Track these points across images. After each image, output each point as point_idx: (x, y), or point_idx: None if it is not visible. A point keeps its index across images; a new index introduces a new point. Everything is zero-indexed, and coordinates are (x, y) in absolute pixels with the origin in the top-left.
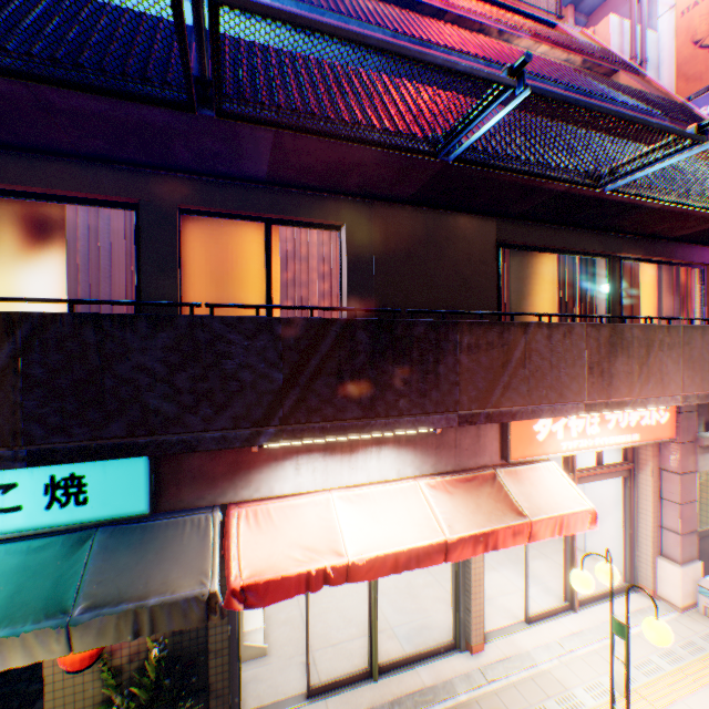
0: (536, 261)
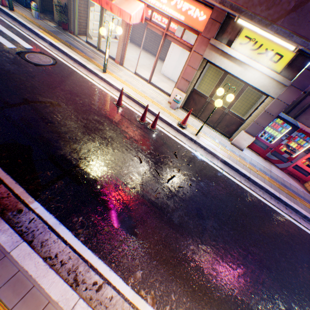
0: None
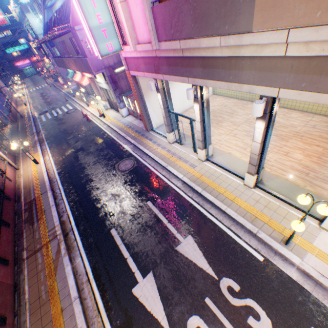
0: None
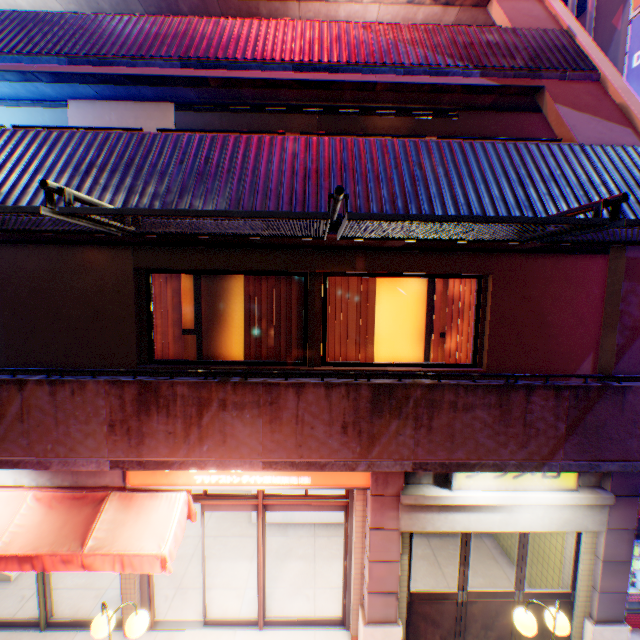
0: (238, 277)
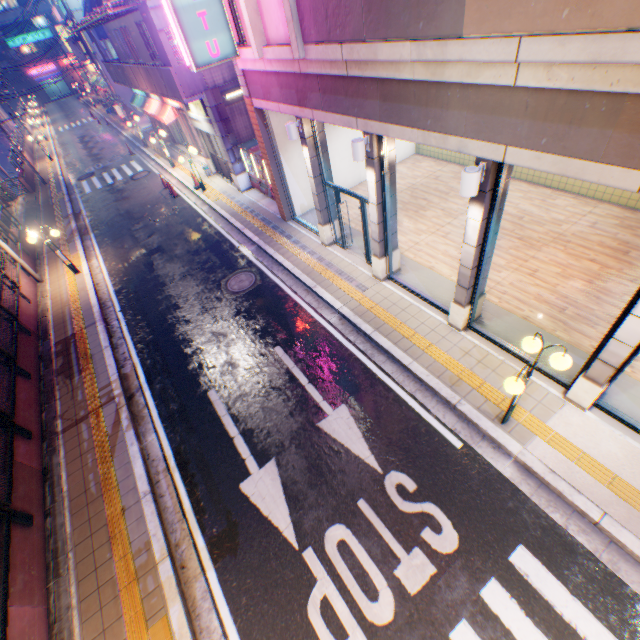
0: None
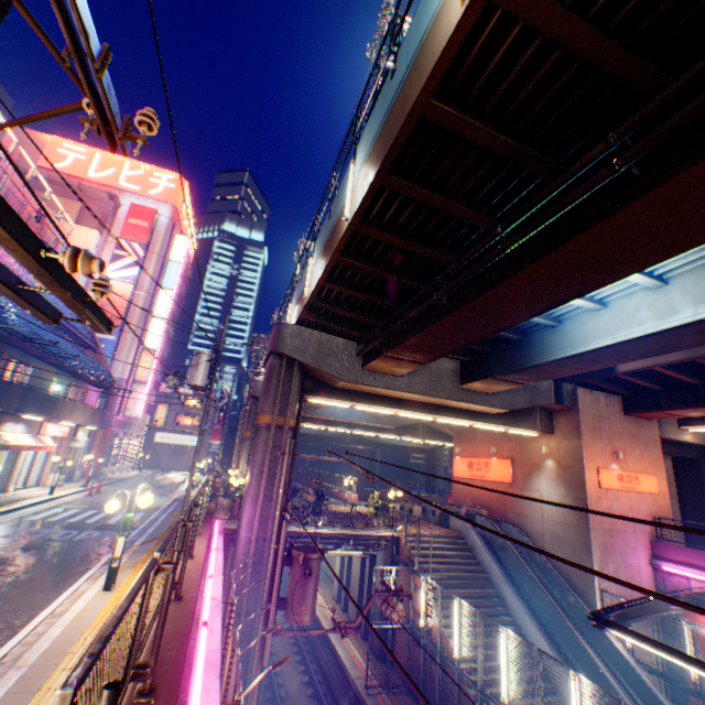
0: (55, 378)
